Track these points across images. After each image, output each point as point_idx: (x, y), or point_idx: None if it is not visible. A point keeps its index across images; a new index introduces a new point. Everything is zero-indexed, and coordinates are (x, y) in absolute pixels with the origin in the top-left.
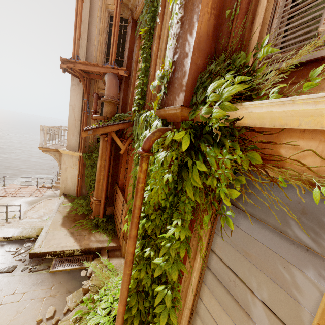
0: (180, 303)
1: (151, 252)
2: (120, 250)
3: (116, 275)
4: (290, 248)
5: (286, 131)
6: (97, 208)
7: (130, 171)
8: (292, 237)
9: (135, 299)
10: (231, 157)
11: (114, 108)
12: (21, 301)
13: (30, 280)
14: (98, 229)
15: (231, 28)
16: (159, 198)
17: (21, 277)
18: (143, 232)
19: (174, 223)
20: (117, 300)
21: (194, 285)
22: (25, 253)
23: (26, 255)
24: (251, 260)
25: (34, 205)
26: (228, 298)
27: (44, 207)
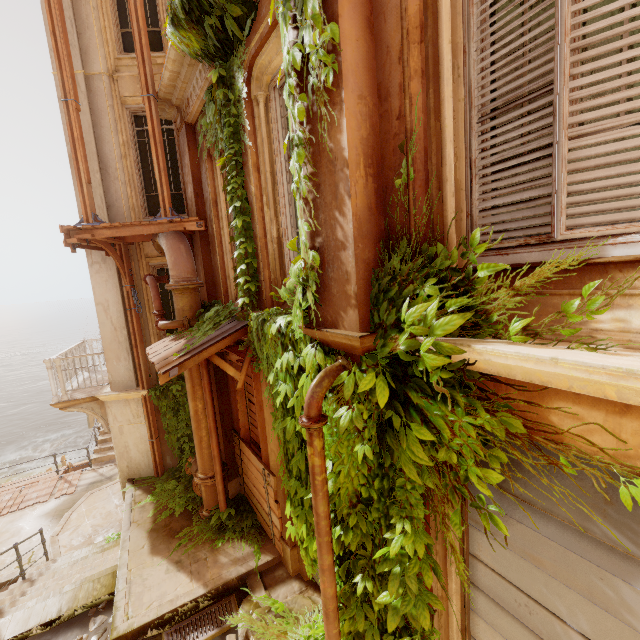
0: None
1: (366, 584)
2: (283, 564)
3: (295, 622)
4: (602, 549)
5: (551, 389)
6: (211, 494)
7: (261, 410)
8: (601, 538)
9: None
10: (472, 421)
11: (194, 297)
12: None
13: None
14: (225, 535)
15: (409, 200)
16: (354, 484)
17: None
18: (342, 550)
19: (399, 529)
20: None
21: (458, 618)
22: None
23: None
24: (545, 570)
25: (67, 518)
26: (525, 634)
27: (90, 513)
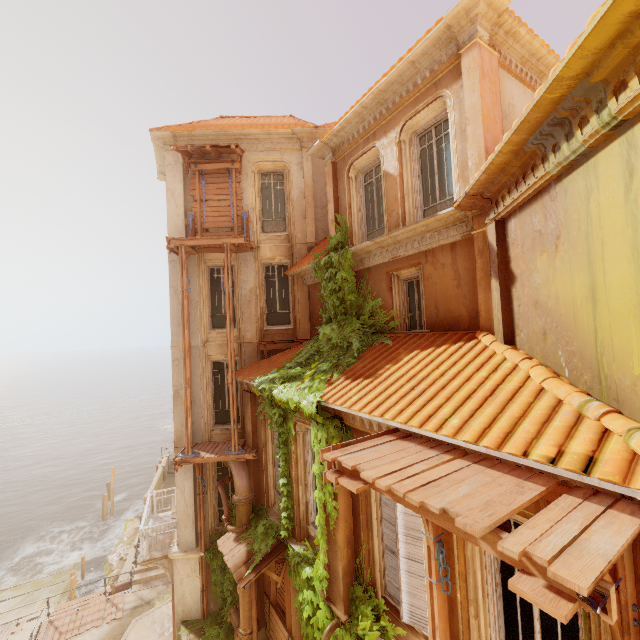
0: None
1: None
2: None
3: None
4: None
5: None
6: None
7: (288, 592)
8: None
9: None
10: None
11: (249, 507)
12: None
13: None
14: None
15: (363, 567)
16: None
17: None
18: None
19: None
20: None
21: None
22: None
23: None
24: None
25: None
26: None
27: None
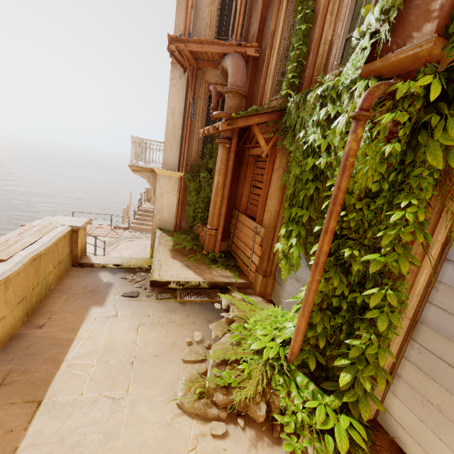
0: (406, 304)
1: (353, 251)
2: (251, 288)
3: (261, 309)
4: None
5: None
6: (211, 241)
7: (266, 186)
8: None
9: (319, 316)
10: None
11: (240, 102)
12: (161, 324)
13: (161, 306)
14: (216, 264)
15: None
16: (367, 182)
17: (149, 302)
18: (338, 230)
19: (405, 203)
20: (276, 329)
21: (422, 286)
22: (142, 281)
23: (144, 284)
24: None
25: (115, 246)
26: None
27: (127, 249)
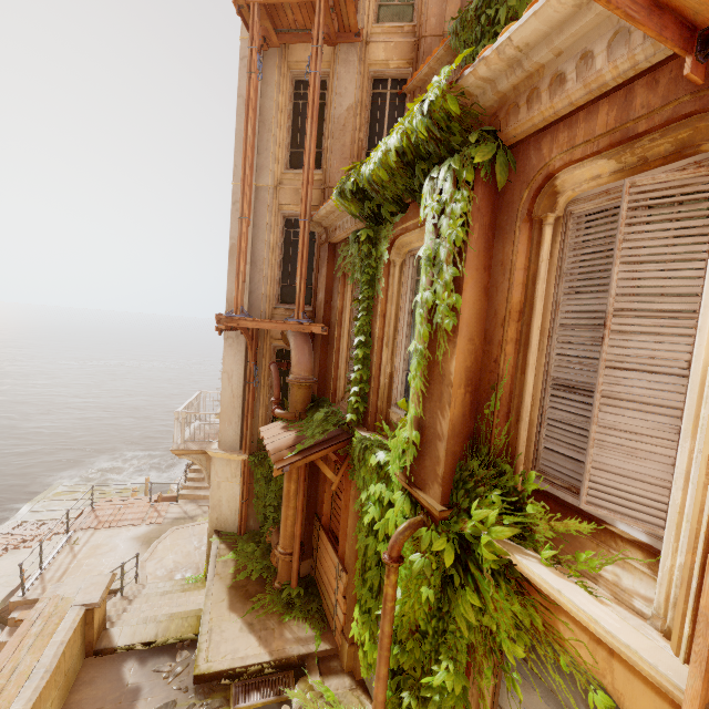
0: None
1: (411, 701)
2: (338, 657)
3: None
4: None
5: (561, 606)
6: (286, 569)
7: (346, 508)
8: None
9: None
10: (509, 605)
11: (308, 393)
12: None
13: None
14: (292, 612)
15: (493, 422)
16: (415, 615)
17: None
18: (396, 665)
19: (444, 666)
20: None
21: None
22: (183, 673)
23: (186, 678)
24: None
25: (154, 547)
26: None
27: (173, 549)
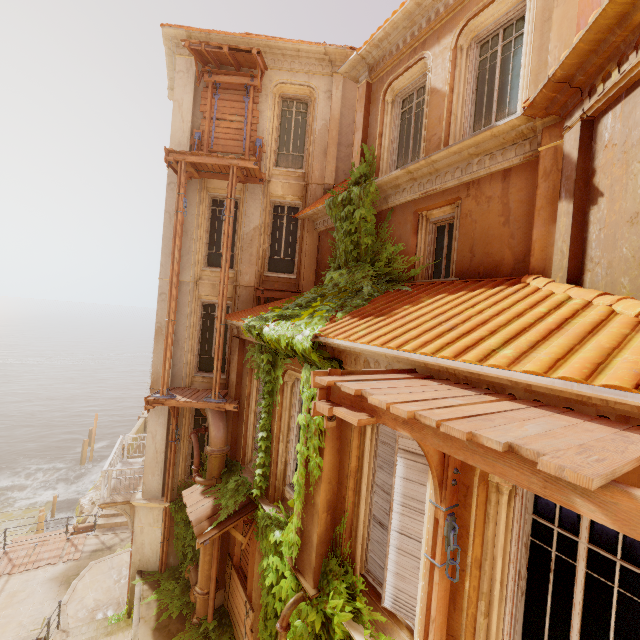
0: None
1: None
2: None
3: None
4: None
5: None
6: (203, 606)
7: (253, 556)
8: None
9: None
10: None
11: (222, 460)
12: None
13: None
14: None
15: (342, 537)
16: None
17: None
18: None
19: None
20: None
21: None
22: None
23: None
24: None
25: (74, 587)
26: None
27: (93, 586)
